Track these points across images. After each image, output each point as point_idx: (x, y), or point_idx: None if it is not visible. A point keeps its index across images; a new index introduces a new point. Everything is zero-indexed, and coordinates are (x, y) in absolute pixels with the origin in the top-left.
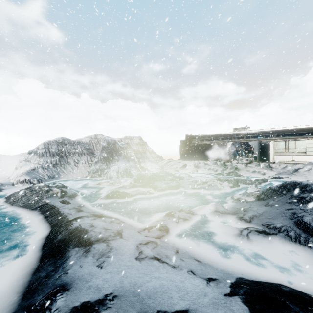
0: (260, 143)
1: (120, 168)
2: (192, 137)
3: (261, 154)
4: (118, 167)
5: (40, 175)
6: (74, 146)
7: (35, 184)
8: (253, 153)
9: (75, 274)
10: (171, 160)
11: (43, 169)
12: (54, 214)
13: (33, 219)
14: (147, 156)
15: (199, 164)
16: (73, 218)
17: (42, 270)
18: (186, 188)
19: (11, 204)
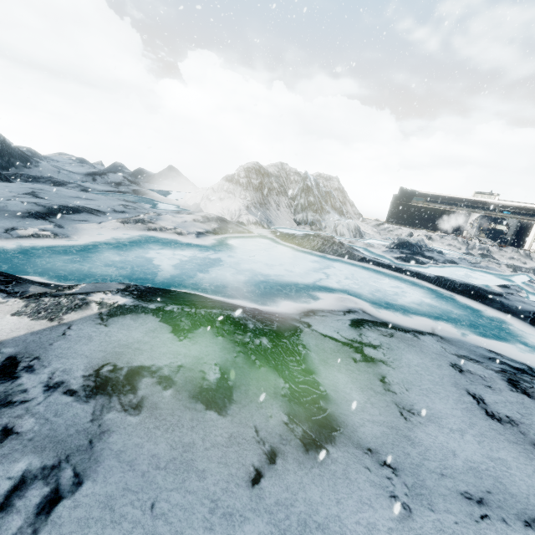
0: (521, 222)
1: (350, 225)
2: (410, 193)
3: (516, 237)
4: (346, 223)
5: (259, 217)
6: (269, 179)
7: (266, 228)
8: (505, 234)
9: (526, 308)
10: (379, 221)
11: (255, 208)
12: (400, 269)
13: (381, 271)
14: (348, 210)
15: (432, 236)
16: (435, 276)
17: (492, 304)
18: (465, 265)
19: (318, 251)
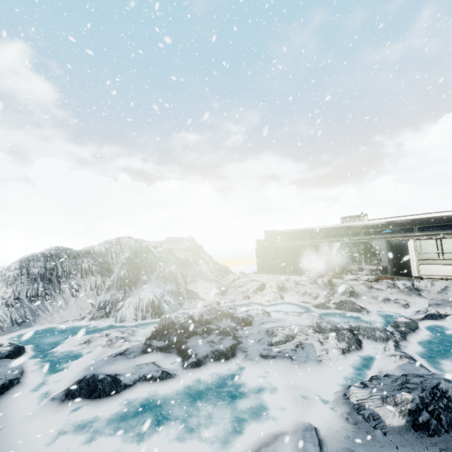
0: (391, 242)
1: (142, 301)
2: (276, 234)
3: (395, 262)
4: (139, 298)
5: None
6: (77, 260)
7: None
8: (380, 261)
9: None
10: (241, 274)
11: (8, 307)
12: None
13: None
14: (202, 269)
15: (287, 284)
16: None
17: None
18: (249, 355)
19: None
